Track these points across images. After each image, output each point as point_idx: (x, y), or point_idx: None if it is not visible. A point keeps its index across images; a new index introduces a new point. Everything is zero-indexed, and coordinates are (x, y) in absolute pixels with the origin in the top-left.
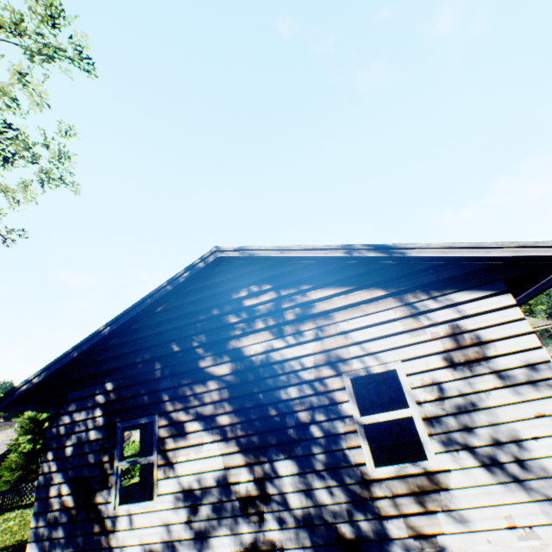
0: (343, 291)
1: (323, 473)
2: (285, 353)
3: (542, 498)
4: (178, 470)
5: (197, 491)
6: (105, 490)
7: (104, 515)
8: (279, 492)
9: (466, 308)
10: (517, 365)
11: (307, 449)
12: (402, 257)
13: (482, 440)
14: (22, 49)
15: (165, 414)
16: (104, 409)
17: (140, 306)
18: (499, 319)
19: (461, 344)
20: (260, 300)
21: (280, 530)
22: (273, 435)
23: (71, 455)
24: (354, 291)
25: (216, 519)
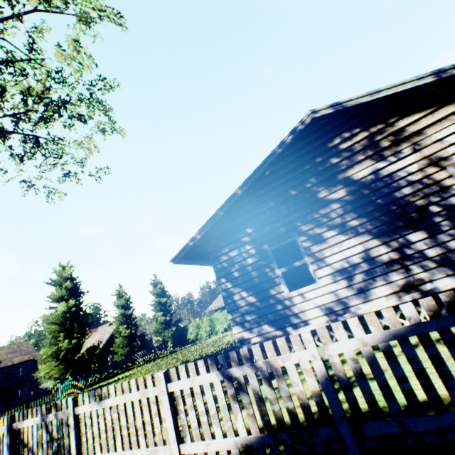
0: (428, 113)
1: (449, 232)
2: (389, 169)
3: None
4: (327, 261)
5: (348, 268)
6: (275, 287)
7: (281, 299)
8: (416, 252)
9: None
10: None
11: (431, 221)
12: None
13: None
14: (77, 17)
15: (302, 234)
16: (251, 244)
17: (259, 170)
18: None
19: None
20: (353, 142)
21: (425, 271)
22: (398, 221)
23: (239, 276)
24: (439, 110)
25: (370, 279)
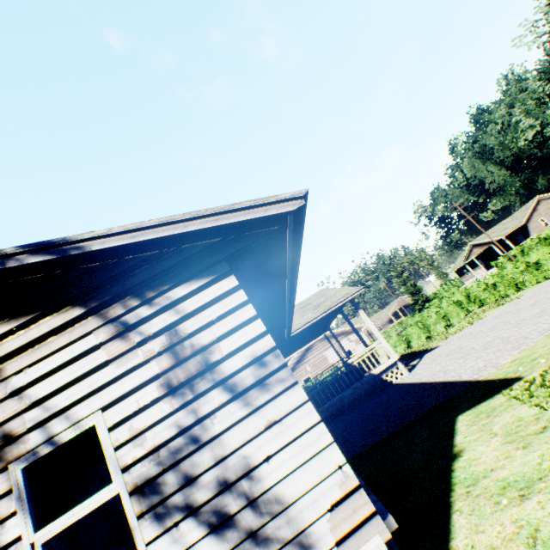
0: (23, 324)
1: None
2: None
3: (280, 545)
4: None
5: None
6: None
7: None
8: None
9: (187, 305)
10: (245, 364)
11: None
12: (84, 254)
13: (209, 491)
14: None
15: None
16: None
17: None
18: (224, 309)
19: (182, 357)
20: None
21: None
22: None
23: None
24: (41, 320)
25: None
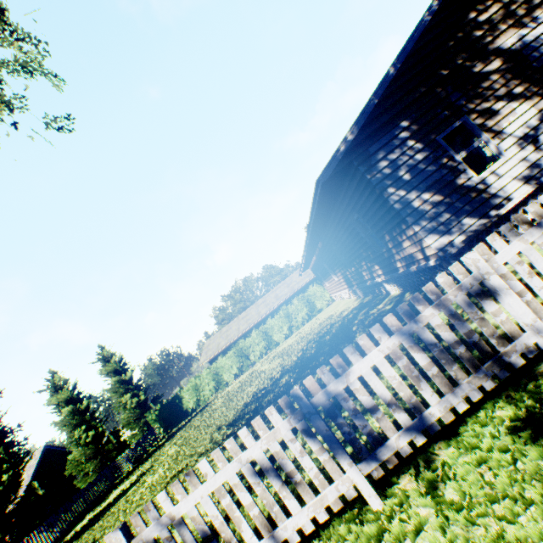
0: None
1: None
2: (532, 35)
3: None
4: (507, 132)
5: (529, 133)
6: (461, 175)
7: (473, 186)
8: None
9: None
10: None
11: None
12: None
13: None
14: None
15: (470, 112)
16: (414, 139)
17: (410, 43)
18: None
19: None
20: (490, 13)
21: None
22: None
23: (411, 179)
24: None
25: None
